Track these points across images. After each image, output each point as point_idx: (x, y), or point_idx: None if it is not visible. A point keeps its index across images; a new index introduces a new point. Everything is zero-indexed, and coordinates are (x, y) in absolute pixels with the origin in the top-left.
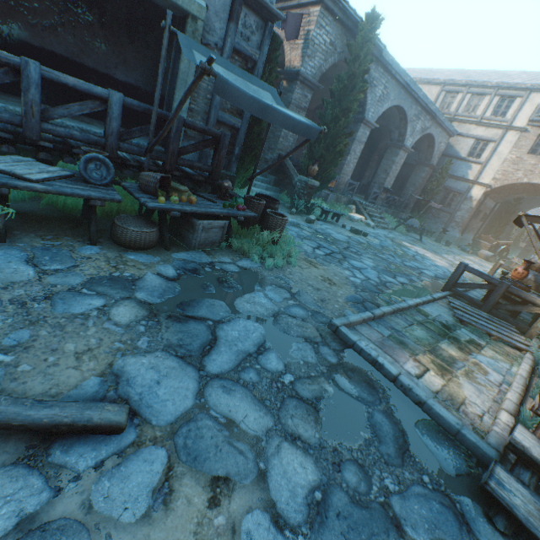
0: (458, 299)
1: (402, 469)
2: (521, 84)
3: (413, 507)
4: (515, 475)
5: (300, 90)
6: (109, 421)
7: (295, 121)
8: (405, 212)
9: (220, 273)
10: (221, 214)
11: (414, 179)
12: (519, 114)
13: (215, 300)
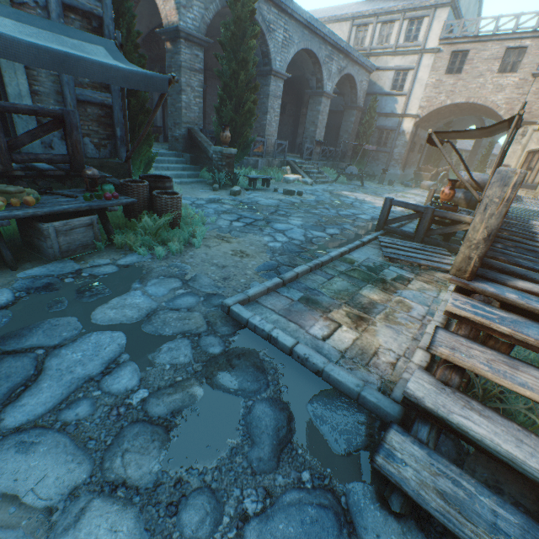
0: (392, 236)
1: (275, 474)
2: (425, 2)
3: (276, 529)
4: (413, 434)
5: (188, 49)
6: None
7: (124, 72)
8: (345, 161)
9: (85, 281)
10: (79, 210)
11: (346, 125)
12: (429, 35)
13: (62, 319)
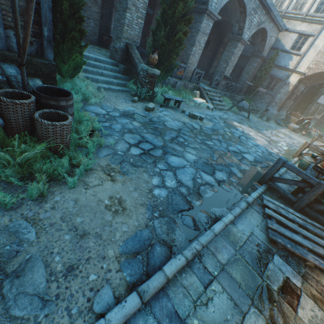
0: (273, 193)
1: None
2: None
3: None
4: None
5: None
6: None
7: None
8: (240, 94)
9: None
10: None
11: (248, 68)
12: None
13: None
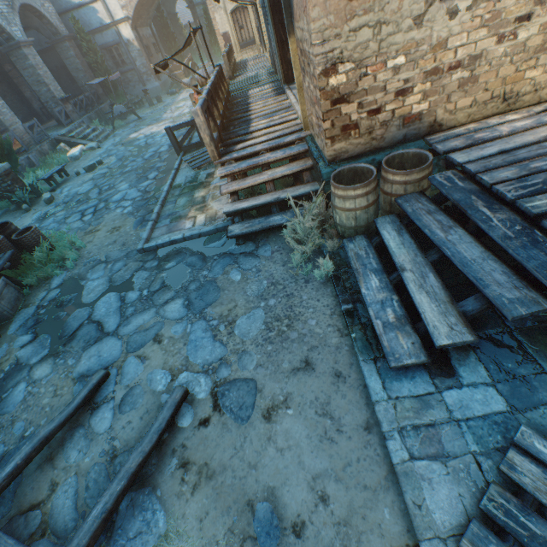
0: (191, 152)
1: (207, 264)
2: None
3: (216, 270)
4: (235, 223)
5: None
6: (101, 377)
7: None
8: (104, 101)
9: (53, 304)
10: None
11: (71, 63)
12: None
13: (73, 314)
